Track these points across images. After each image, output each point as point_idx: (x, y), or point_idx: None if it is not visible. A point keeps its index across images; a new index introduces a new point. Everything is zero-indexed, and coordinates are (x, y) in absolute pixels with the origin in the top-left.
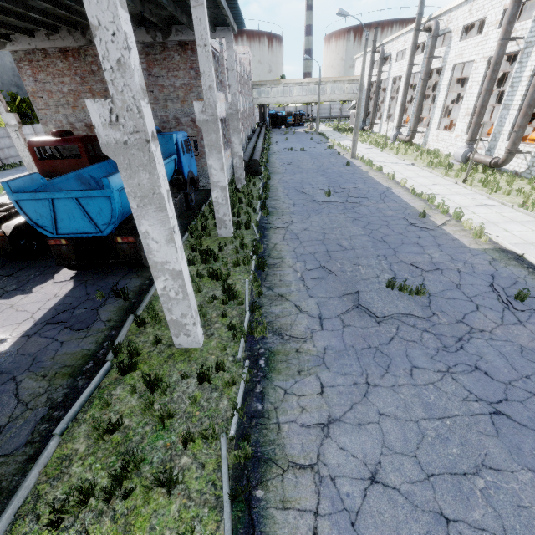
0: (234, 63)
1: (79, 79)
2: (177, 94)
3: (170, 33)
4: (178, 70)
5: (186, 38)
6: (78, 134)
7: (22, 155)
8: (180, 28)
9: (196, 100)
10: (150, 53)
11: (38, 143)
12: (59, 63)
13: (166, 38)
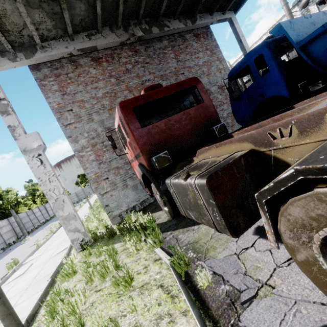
0: (241, 31)
1: (114, 80)
2: (202, 70)
3: (196, 19)
4: (198, 53)
5: (207, 21)
6: (116, 137)
7: (45, 189)
8: (202, 16)
9: (216, 71)
10: (175, 45)
11: (138, 99)
12: (92, 70)
13: (194, 23)
